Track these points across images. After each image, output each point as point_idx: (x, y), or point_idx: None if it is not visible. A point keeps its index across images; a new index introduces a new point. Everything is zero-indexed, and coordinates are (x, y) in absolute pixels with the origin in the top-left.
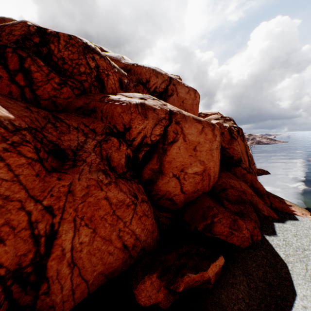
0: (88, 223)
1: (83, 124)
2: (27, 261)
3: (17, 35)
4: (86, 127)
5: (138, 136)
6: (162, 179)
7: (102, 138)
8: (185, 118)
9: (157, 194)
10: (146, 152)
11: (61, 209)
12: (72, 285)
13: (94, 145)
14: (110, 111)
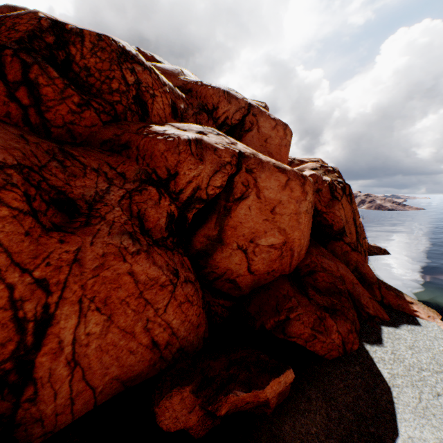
0: (100, 306)
1: (107, 165)
2: (5, 354)
3: (22, 31)
4: (112, 169)
5: (187, 187)
6: (221, 251)
7: (135, 187)
8: (262, 165)
9: (212, 272)
10: (200, 211)
11: (61, 285)
12: (71, 391)
13: (120, 196)
14: (149, 148)
